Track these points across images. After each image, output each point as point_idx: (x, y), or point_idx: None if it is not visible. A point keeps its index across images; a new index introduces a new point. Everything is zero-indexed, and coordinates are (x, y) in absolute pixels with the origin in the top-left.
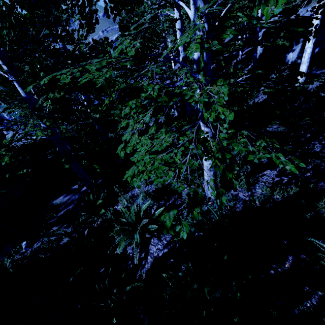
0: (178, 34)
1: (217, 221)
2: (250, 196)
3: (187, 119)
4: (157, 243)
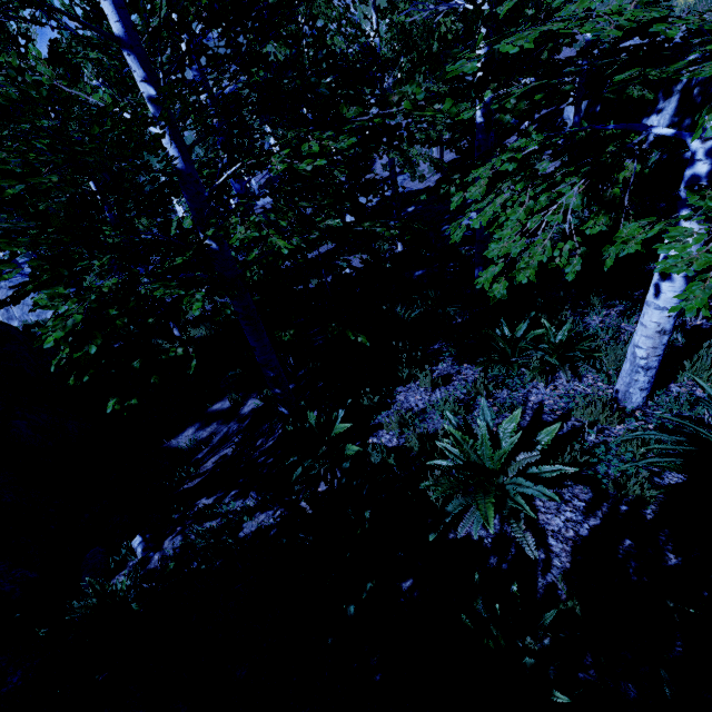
0: (481, 51)
1: None
2: None
3: None
4: (558, 508)
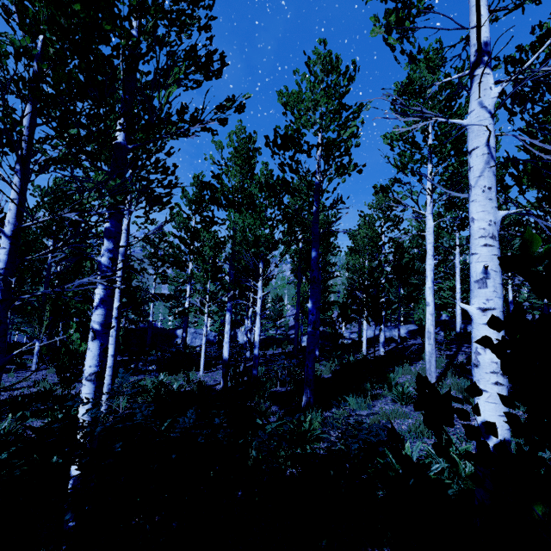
0: None
1: None
2: None
3: None
4: None
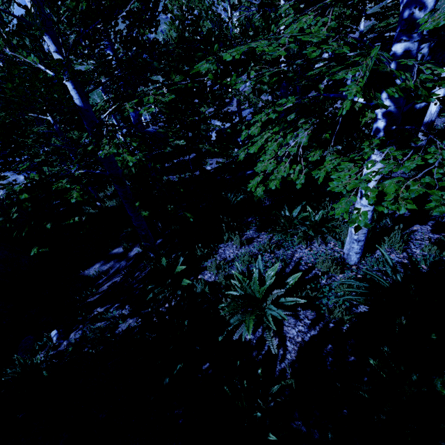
0: None
1: (388, 289)
2: (408, 258)
3: (398, 136)
4: (295, 323)
